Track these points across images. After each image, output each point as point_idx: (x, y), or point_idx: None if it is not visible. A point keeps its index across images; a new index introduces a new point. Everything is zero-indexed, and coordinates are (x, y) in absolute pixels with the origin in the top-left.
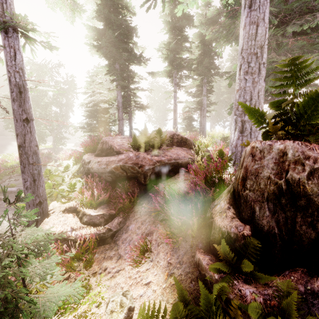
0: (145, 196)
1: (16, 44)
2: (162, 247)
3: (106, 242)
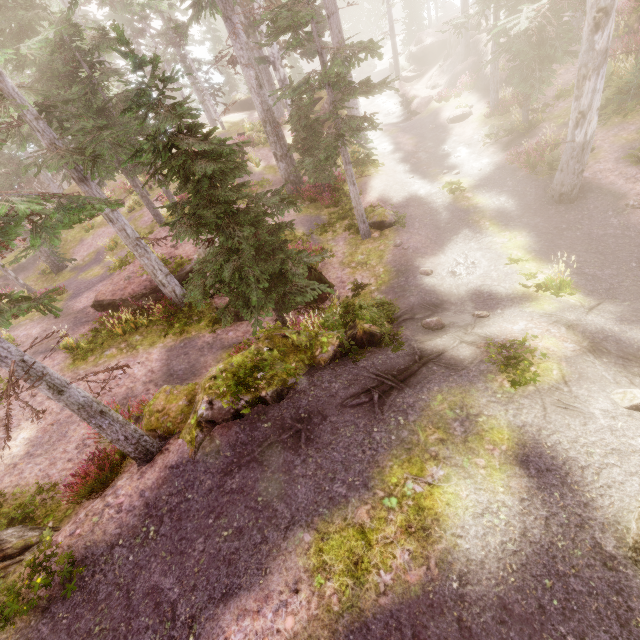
0: (435, 60)
1: (390, 8)
2: (434, 69)
3: (420, 77)
